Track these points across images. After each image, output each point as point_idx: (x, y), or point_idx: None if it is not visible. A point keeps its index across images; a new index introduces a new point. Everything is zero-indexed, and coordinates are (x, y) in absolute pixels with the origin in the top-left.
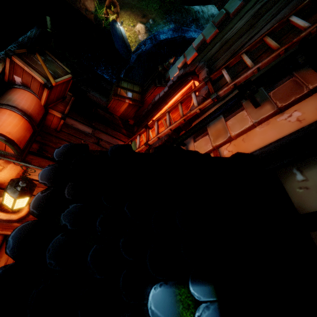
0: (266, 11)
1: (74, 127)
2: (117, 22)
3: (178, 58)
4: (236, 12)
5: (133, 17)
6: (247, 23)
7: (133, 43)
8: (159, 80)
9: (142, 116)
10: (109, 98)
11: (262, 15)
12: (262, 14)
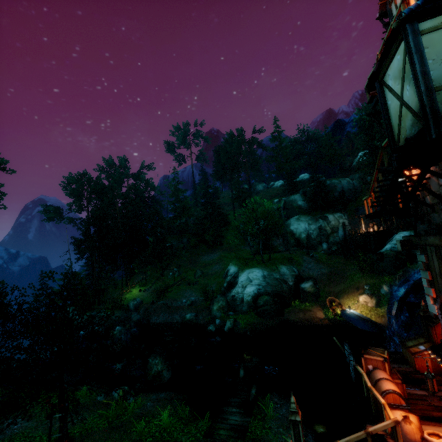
0: (440, 254)
1: (412, 393)
2: (345, 309)
3: (424, 297)
4: (427, 259)
5: (351, 295)
6: (438, 262)
7: (369, 313)
8: (429, 321)
9: None
10: (409, 363)
11: (440, 256)
12: (439, 256)
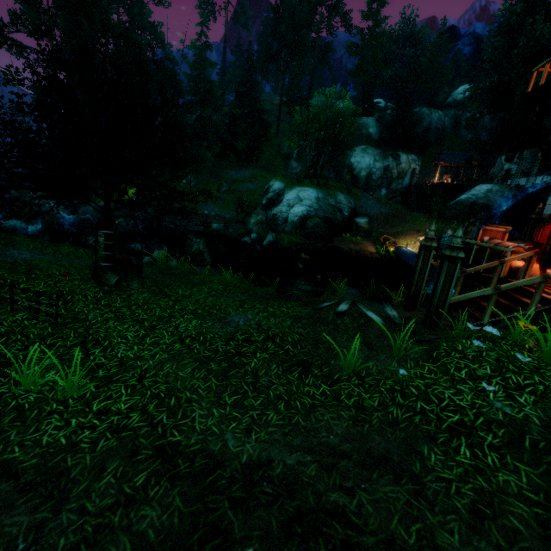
0: None
1: None
2: (402, 246)
3: (531, 211)
4: None
5: (409, 237)
6: None
7: None
8: (539, 223)
9: (547, 253)
10: None
11: None
12: None
